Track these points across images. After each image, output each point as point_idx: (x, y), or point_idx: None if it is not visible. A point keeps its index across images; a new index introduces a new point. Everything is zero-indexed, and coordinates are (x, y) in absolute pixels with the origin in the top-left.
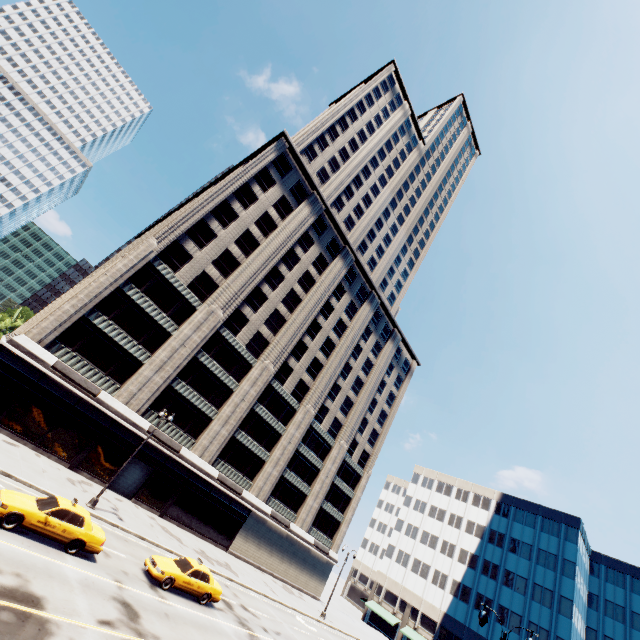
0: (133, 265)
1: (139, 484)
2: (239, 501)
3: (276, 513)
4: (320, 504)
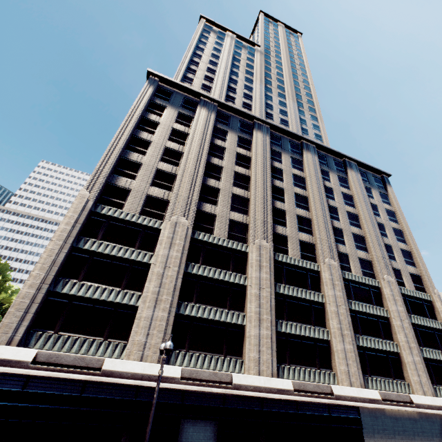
0: (75, 220)
1: None
2: (337, 404)
3: (385, 393)
4: (420, 354)
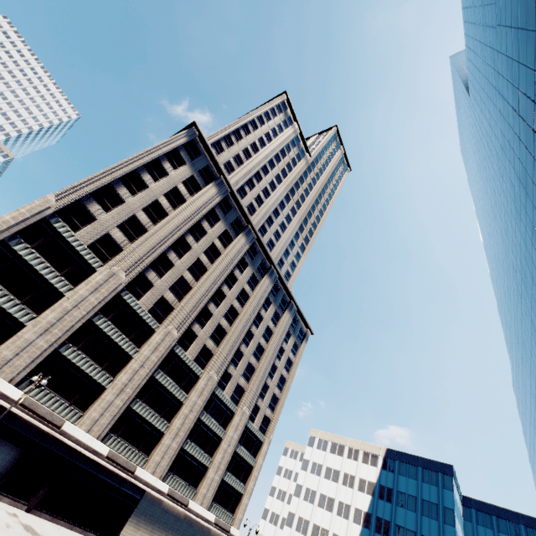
0: (24, 219)
1: (2, 471)
2: (131, 481)
3: (174, 491)
4: (222, 476)
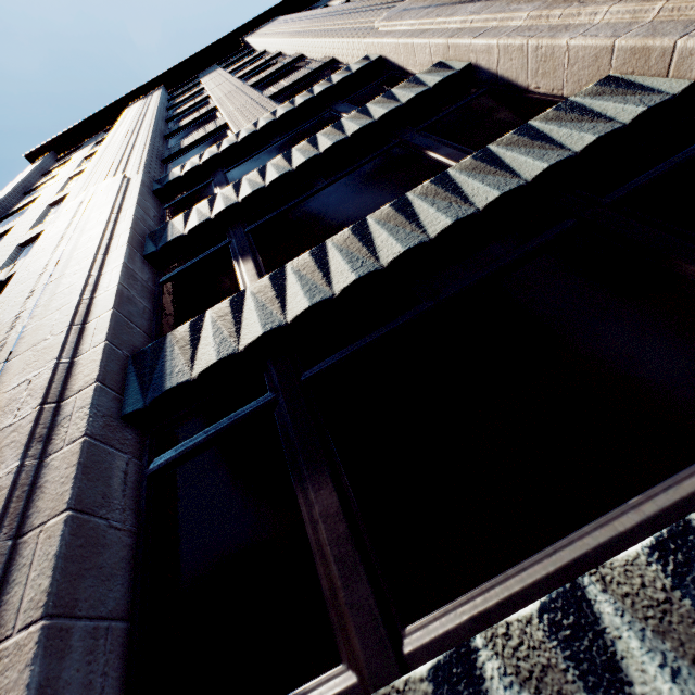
0: None
1: None
2: None
3: None
4: None
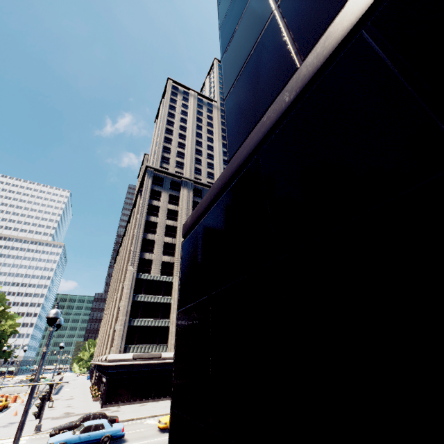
0: (130, 286)
1: None
2: None
3: None
4: None
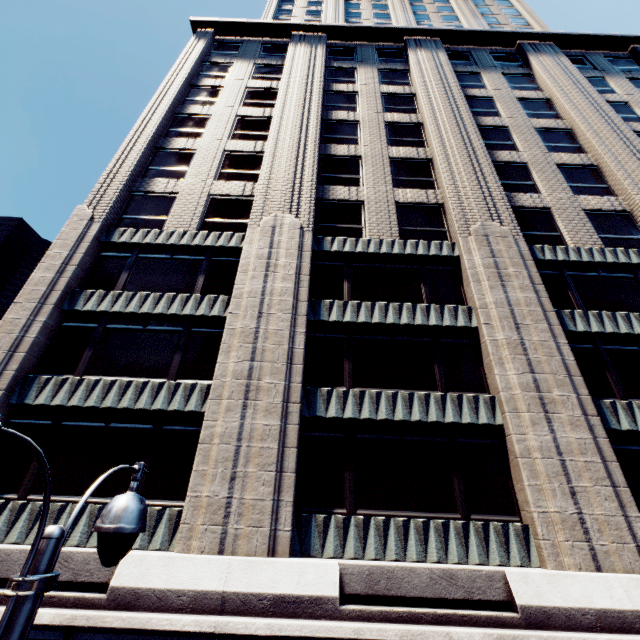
0: (64, 260)
1: None
2: None
3: None
4: None
